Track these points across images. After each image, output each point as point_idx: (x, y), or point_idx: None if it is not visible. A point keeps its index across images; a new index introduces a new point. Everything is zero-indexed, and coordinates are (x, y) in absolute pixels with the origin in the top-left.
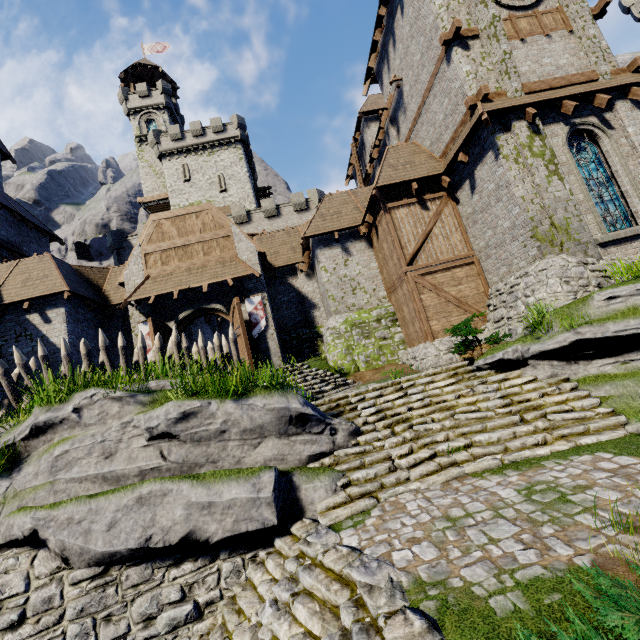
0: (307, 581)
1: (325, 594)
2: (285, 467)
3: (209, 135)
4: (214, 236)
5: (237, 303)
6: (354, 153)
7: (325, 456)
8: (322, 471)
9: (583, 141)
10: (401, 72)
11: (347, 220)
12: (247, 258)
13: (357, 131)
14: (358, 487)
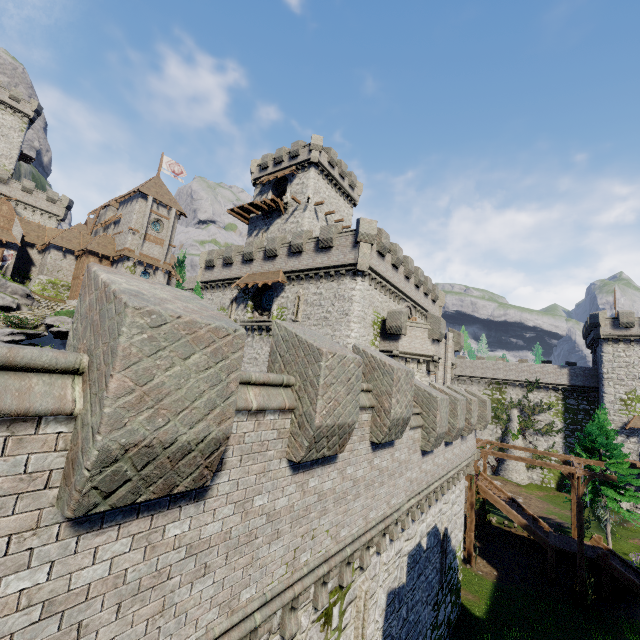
0: (25, 313)
1: (29, 314)
2: (18, 302)
3: (4, 96)
4: (5, 217)
5: (3, 250)
6: (98, 212)
7: (29, 306)
8: (28, 307)
9: (148, 274)
10: (123, 216)
11: (73, 246)
12: (16, 234)
13: (105, 206)
14: (36, 312)
